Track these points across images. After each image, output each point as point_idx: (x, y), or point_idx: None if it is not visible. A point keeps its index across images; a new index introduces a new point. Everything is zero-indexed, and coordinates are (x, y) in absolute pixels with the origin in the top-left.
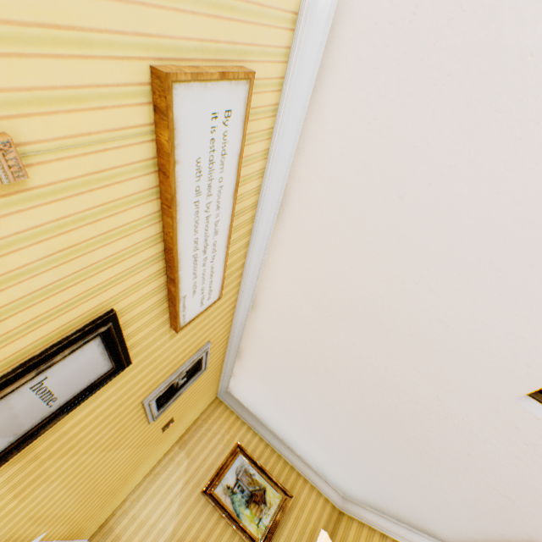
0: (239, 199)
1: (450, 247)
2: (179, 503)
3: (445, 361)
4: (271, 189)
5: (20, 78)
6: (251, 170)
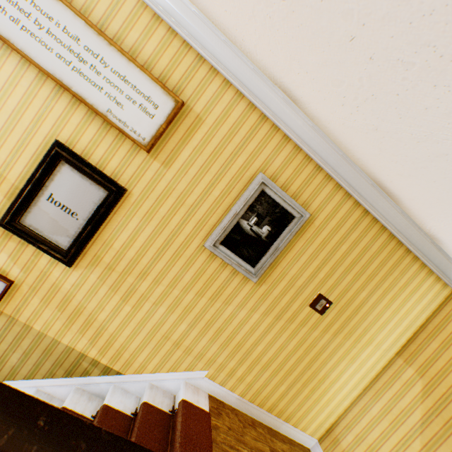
0: (93, 2)
1: None
2: (420, 445)
3: None
4: None
5: None
6: None
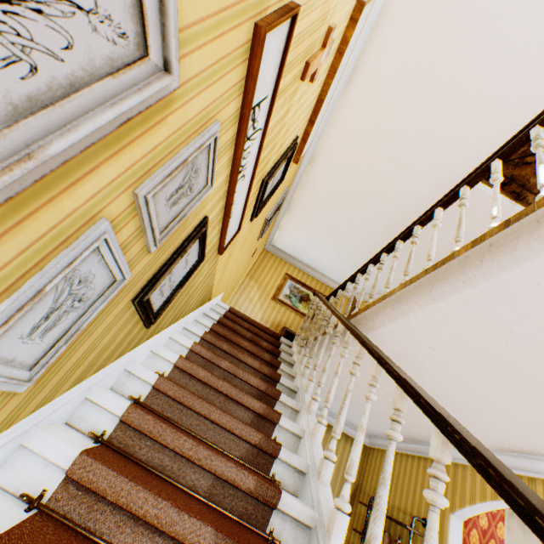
0: None
1: (451, 94)
2: (259, 305)
3: (436, 168)
4: (349, 64)
5: (341, 15)
6: None
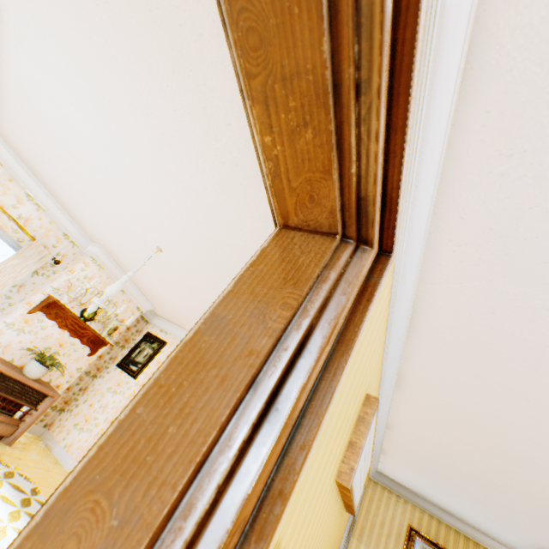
0: None
1: None
2: None
3: None
4: (387, 381)
5: None
6: (374, 395)
